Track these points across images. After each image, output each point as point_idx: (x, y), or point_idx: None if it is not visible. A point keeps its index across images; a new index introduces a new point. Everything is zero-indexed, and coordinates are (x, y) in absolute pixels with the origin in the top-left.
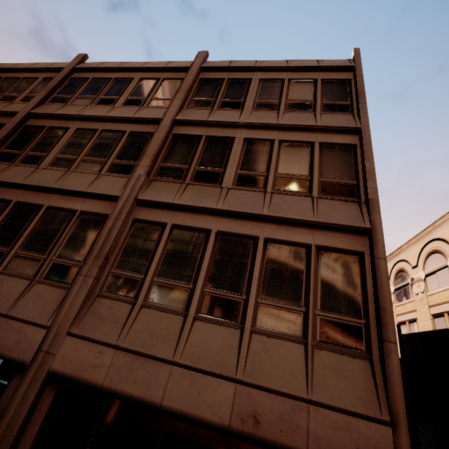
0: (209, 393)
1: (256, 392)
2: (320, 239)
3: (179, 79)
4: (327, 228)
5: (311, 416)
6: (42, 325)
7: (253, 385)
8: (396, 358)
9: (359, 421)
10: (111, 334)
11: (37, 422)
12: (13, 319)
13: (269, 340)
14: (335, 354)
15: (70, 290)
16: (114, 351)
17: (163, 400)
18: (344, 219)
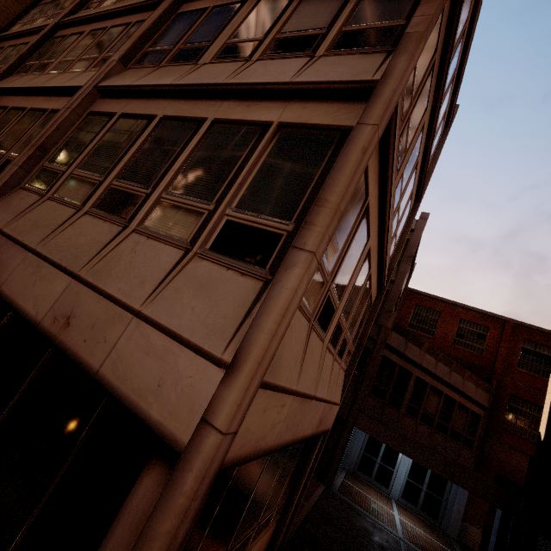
0: (43, 285)
1: (86, 291)
2: (292, 114)
3: None
4: (311, 97)
5: (128, 331)
6: None
7: (89, 284)
8: (298, 274)
9: (183, 352)
10: (4, 220)
11: None
12: None
13: (146, 241)
14: (219, 267)
15: None
16: None
17: (3, 285)
18: (341, 74)
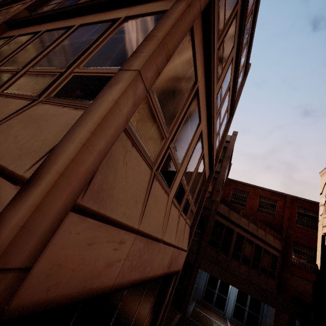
0: None
1: None
2: (135, 11)
3: None
4: (150, 1)
5: None
6: None
7: None
8: (120, 88)
9: None
10: None
11: None
12: None
13: (3, 99)
14: (56, 107)
15: None
16: None
17: None
18: None
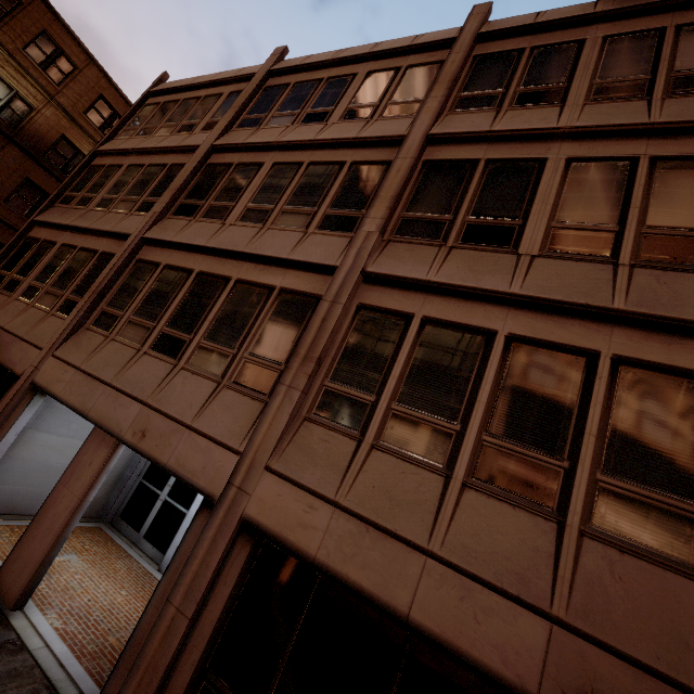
0: (496, 624)
1: (596, 653)
2: None
3: (436, 63)
4: None
5: None
6: (233, 449)
7: (590, 638)
8: None
9: None
10: (327, 482)
11: (228, 583)
12: (198, 433)
13: (623, 559)
14: None
15: (269, 405)
16: (331, 509)
17: (412, 611)
18: None
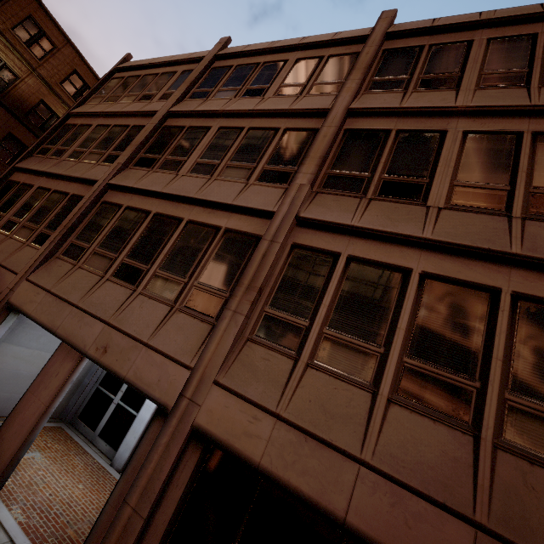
0: (425, 529)
1: None
2: None
3: (352, 54)
4: None
5: None
6: (185, 365)
7: (511, 543)
8: None
9: None
10: (269, 395)
11: (180, 485)
12: (154, 350)
13: (534, 470)
14: None
15: (216, 327)
16: (273, 420)
17: (348, 515)
18: None
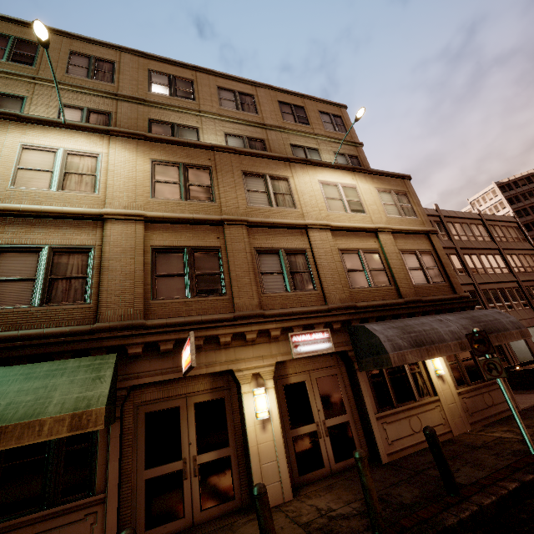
0: None
1: None
2: None
3: (481, 225)
4: None
5: None
6: None
7: None
8: None
9: None
10: None
11: None
12: (533, 318)
13: None
14: None
15: (533, 308)
16: None
17: None
18: None
